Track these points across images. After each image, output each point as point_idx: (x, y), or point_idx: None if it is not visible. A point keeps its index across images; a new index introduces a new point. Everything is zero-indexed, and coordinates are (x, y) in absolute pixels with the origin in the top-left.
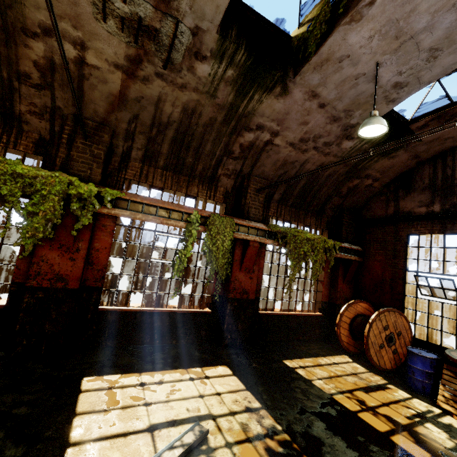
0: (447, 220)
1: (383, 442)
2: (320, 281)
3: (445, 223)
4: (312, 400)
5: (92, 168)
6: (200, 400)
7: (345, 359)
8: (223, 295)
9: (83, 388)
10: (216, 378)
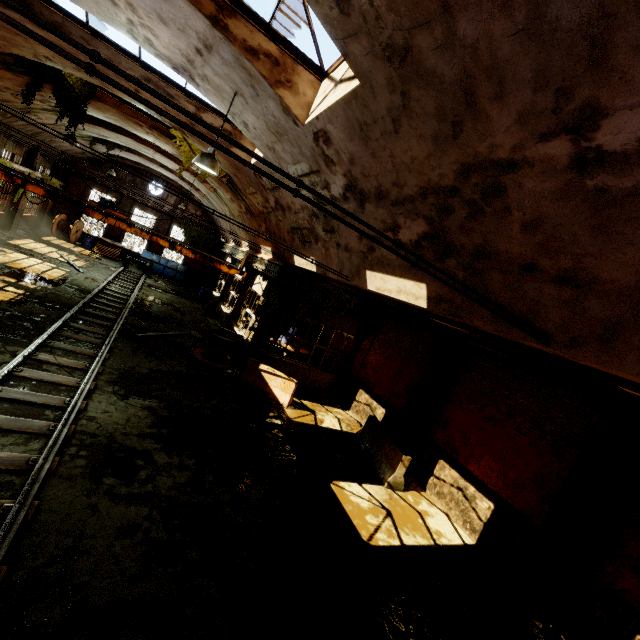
0: (110, 190)
1: (89, 256)
2: (39, 198)
3: (109, 191)
4: (67, 249)
5: (1, 149)
6: (46, 248)
7: (56, 238)
8: (11, 206)
9: (15, 244)
10: (37, 243)
